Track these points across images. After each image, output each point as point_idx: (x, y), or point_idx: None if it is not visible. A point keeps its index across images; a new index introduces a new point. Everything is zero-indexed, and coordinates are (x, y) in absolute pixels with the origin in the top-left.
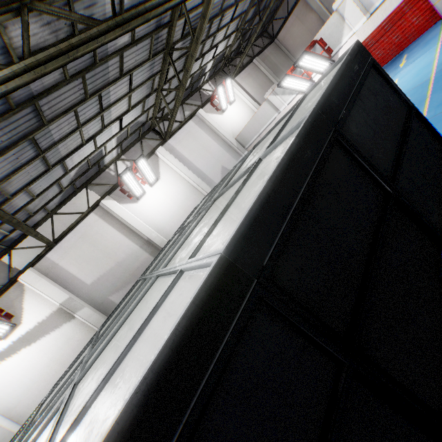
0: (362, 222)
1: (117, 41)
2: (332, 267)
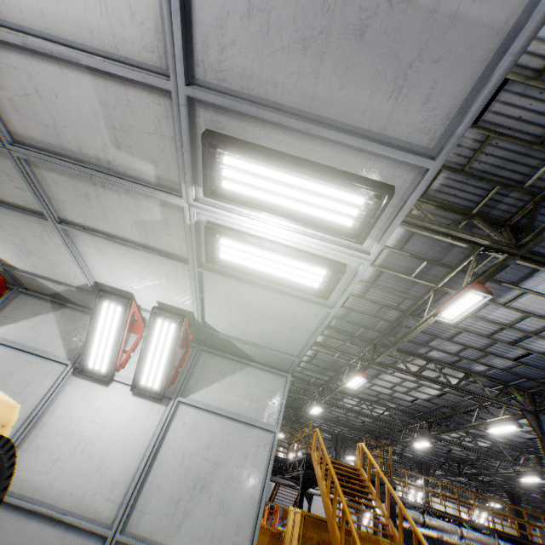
0: (449, 544)
1: (445, 479)
2: (441, 539)
